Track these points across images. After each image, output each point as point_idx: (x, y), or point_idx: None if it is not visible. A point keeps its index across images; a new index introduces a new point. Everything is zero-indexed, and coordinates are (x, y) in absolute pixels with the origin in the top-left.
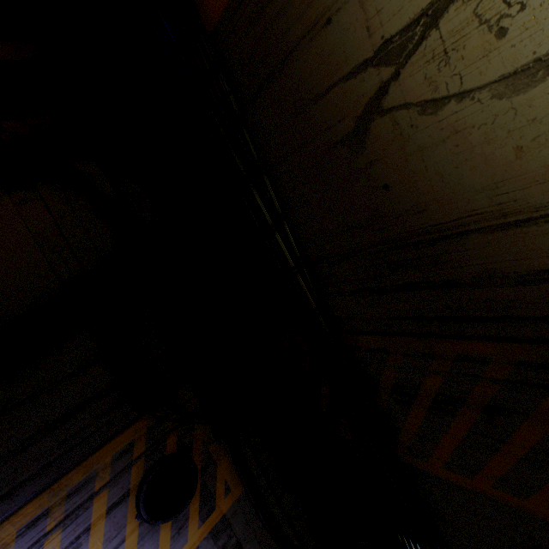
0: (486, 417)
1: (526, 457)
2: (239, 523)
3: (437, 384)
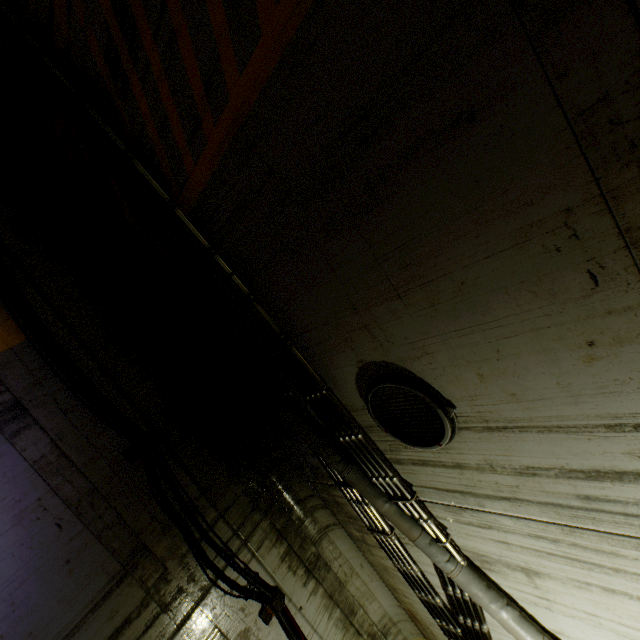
0: None
1: None
2: (19, 379)
3: None
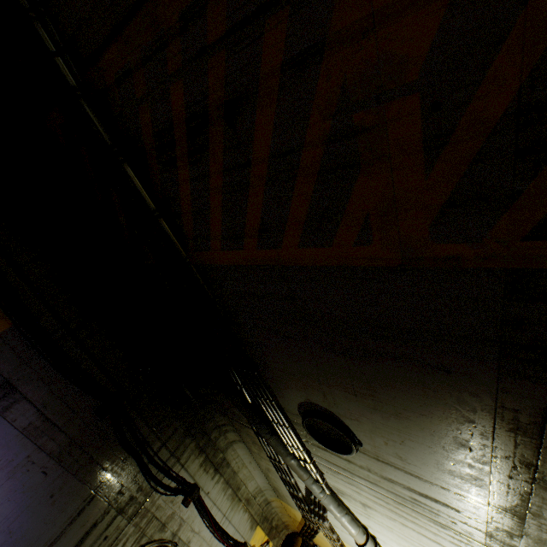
0: (230, 130)
1: (269, 177)
2: (7, 362)
3: (183, 102)
